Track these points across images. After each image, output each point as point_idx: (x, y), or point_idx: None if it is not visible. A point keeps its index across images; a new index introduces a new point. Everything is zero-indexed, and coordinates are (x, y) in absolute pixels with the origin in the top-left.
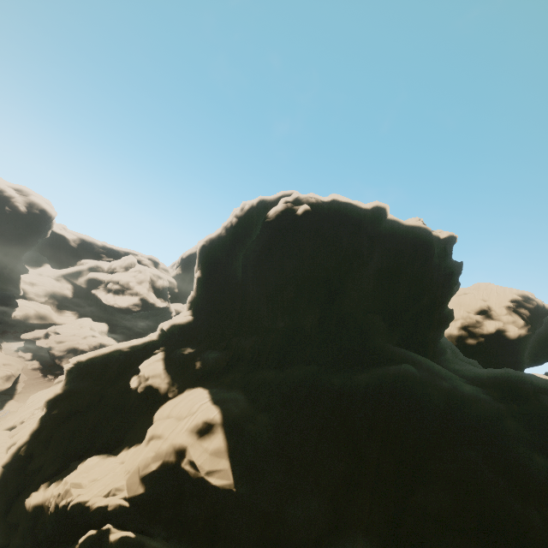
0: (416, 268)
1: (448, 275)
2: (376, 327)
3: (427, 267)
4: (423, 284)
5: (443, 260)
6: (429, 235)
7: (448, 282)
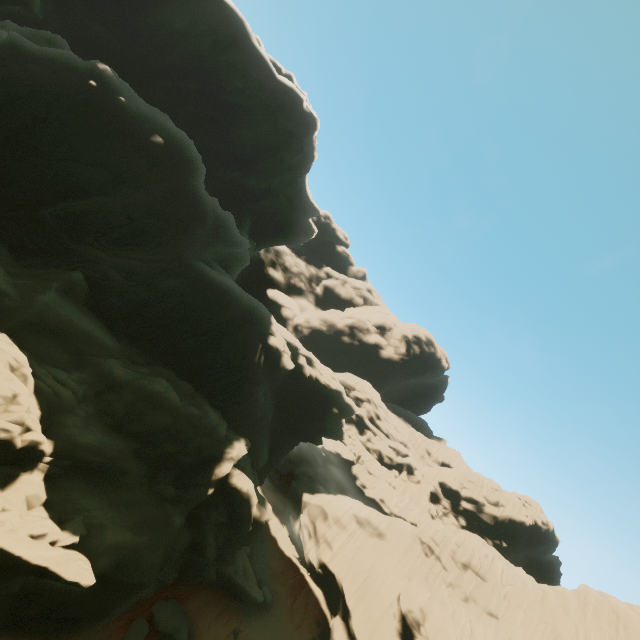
0: (204, 47)
1: (240, 90)
2: (94, 33)
3: (215, 54)
4: (199, 67)
5: (255, 86)
6: (242, 31)
7: (236, 98)
